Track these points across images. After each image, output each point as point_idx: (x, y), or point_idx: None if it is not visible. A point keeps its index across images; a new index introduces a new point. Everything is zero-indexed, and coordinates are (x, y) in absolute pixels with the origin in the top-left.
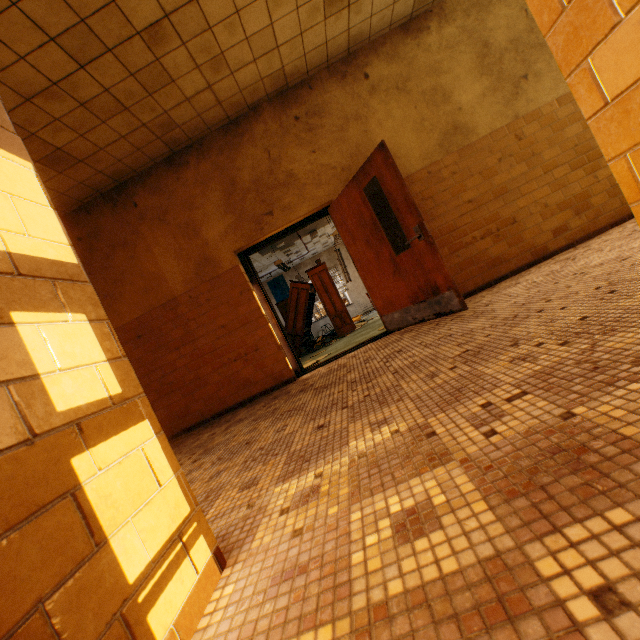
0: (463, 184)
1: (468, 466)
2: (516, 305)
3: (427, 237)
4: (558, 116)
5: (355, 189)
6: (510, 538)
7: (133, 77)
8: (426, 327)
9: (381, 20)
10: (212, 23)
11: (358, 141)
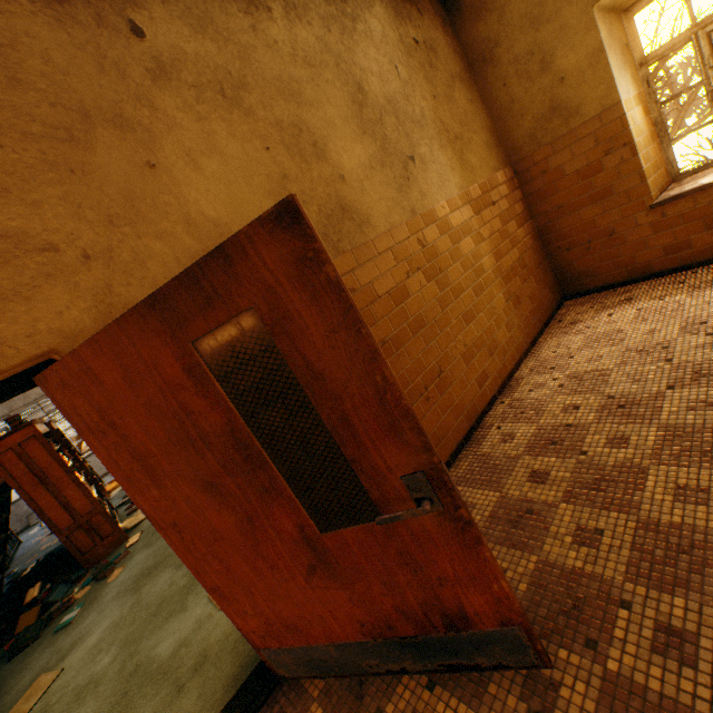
0: (370, 311)
1: None
2: None
3: (453, 504)
4: (452, 223)
5: (158, 336)
6: None
7: None
8: None
9: None
10: None
11: (132, 185)
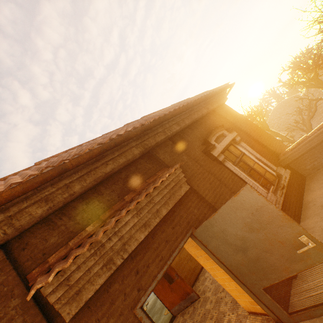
0: None
1: None
2: (213, 294)
3: (180, 276)
4: None
5: None
6: None
7: None
8: (190, 309)
9: None
10: None
11: None
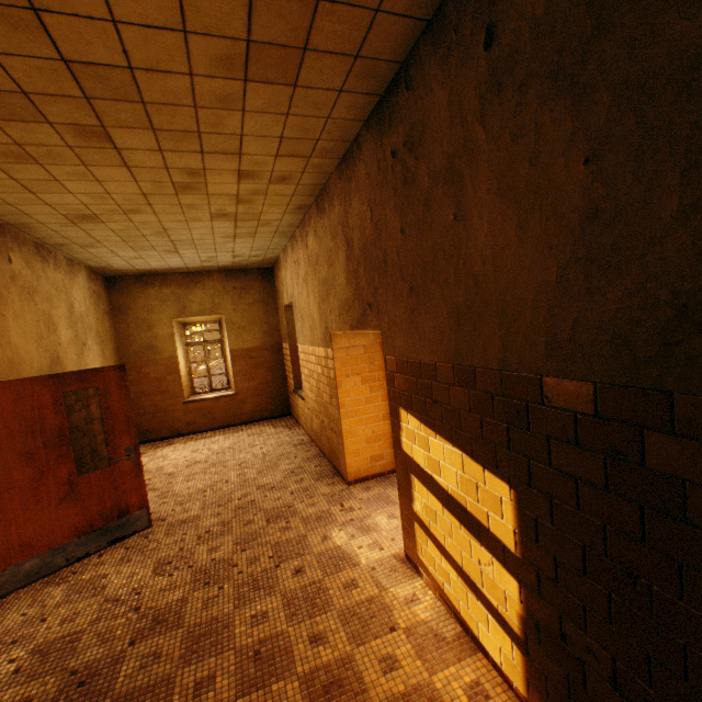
0: None
1: (374, 510)
2: (214, 507)
3: (139, 457)
4: None
5: (51, 387)
6: (397, 505)
7: (19, 90)
8: (111, 556)
9: (48, 234)
10: (92, 167)
11: None
